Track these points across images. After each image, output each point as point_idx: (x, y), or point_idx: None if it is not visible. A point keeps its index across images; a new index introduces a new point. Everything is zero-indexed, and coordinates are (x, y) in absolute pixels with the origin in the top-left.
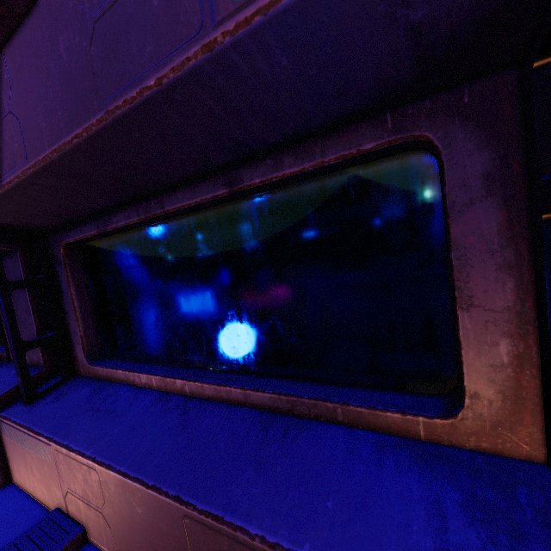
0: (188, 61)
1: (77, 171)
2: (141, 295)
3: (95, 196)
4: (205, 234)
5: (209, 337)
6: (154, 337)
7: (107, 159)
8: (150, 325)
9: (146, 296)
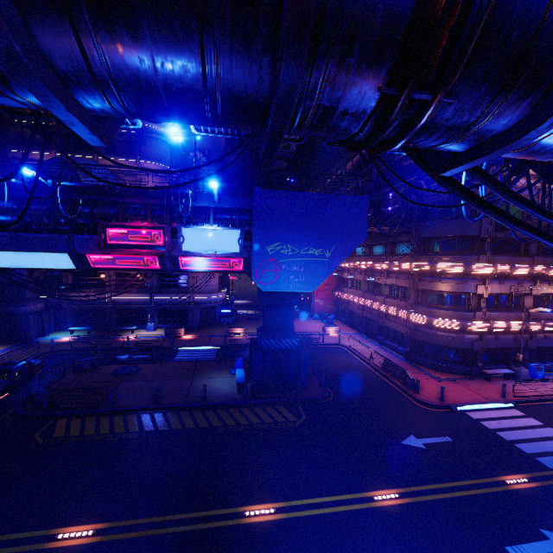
0: None
1: None
2: (546, 249)
3: None
4: None
5: (552, 253)
6: (546, 253)
7: None
8: (546, 252)
9: (546, 249)
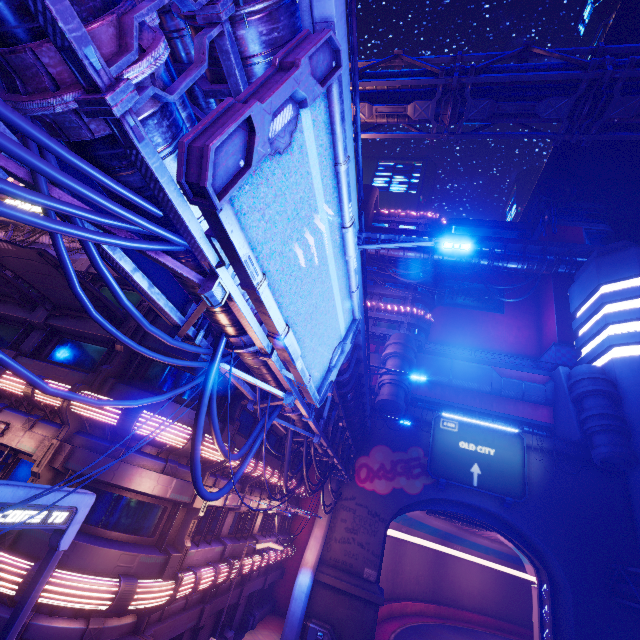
0: (13, 315)
1: (0, 314)
2: None
3: (0, 316)
4: (10, 328)
5: None
6: None
7: (4, 315)
8: None
9: None
